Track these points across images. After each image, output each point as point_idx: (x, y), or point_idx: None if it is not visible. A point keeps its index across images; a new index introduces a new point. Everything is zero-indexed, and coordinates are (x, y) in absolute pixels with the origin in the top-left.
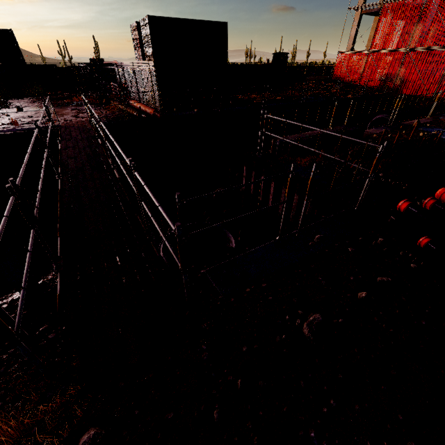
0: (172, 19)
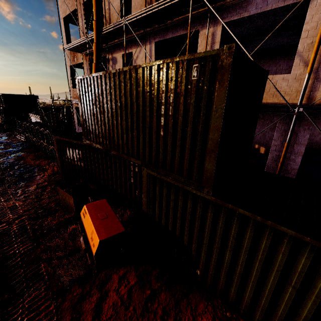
0: (12, 94)
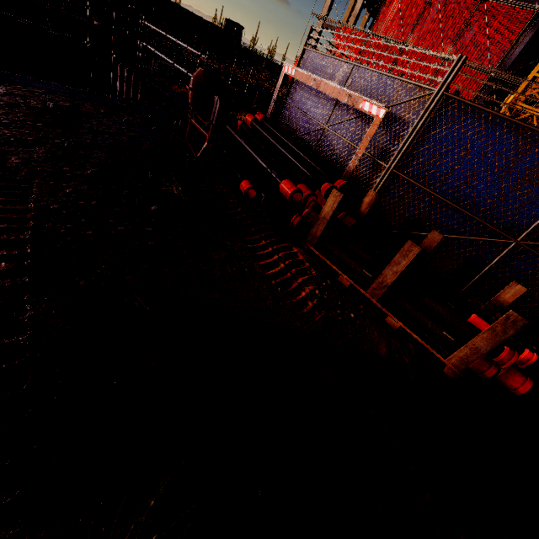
0: None
